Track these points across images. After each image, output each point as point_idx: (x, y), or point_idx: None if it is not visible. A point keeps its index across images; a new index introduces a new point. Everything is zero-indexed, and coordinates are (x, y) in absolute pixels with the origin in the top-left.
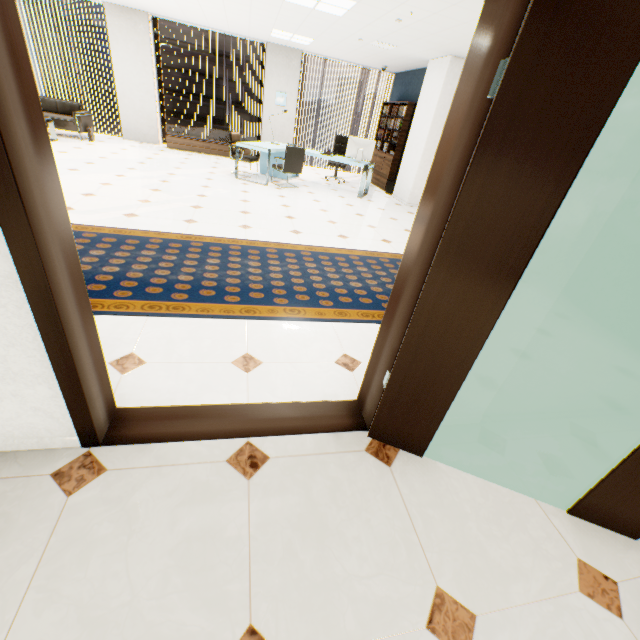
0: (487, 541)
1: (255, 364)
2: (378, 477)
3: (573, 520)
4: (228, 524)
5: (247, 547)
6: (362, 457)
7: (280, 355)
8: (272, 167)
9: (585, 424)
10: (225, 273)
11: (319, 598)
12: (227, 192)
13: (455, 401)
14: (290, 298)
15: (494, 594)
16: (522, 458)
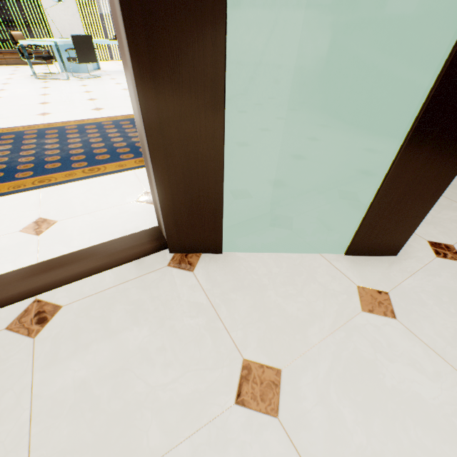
0: (285, 301)
1: (48, 225)
2: (181, 284)
3: (350, 259)
4: (3, 395)
5: (27, 411)
6: (165, 272)
7: (78, 210)
8: (67, 61)
9: (349, 188)
10: (17, 155)
11: (118, 427)
12: (25, 91)
13: (241, 197)
14: (90, 160)
15: (295, 344)
16: (306, 227)
